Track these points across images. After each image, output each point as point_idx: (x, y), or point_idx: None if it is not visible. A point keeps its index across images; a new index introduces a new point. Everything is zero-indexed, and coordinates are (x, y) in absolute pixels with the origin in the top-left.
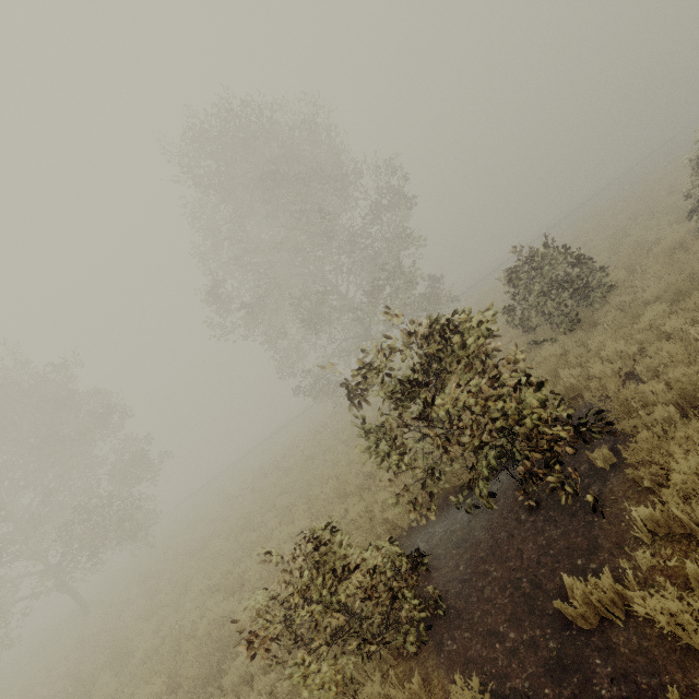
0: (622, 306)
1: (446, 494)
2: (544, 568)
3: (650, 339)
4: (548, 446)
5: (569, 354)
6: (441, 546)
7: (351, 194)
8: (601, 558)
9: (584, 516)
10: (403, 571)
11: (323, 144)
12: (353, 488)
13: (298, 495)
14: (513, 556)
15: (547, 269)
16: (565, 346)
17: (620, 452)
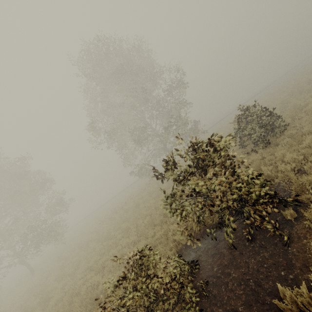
0: (290, 135)
1: (204, 227)
2: (262, 275)
3: (309, 152)
4: (264, 209)
5: (265, 159)
6: (203, 256)
7: (158, 82)
8: (295, 272)
9: (282, 246)
10: (186, 275)
11: (146, 58)
12: (158, 222)
13: (131, 223)
14: (243, 266)
15: (254, 117)
16: (262, 155)
17: (299, 211)
